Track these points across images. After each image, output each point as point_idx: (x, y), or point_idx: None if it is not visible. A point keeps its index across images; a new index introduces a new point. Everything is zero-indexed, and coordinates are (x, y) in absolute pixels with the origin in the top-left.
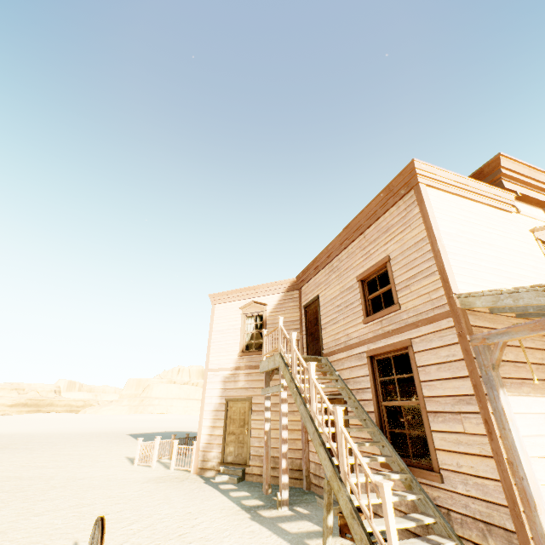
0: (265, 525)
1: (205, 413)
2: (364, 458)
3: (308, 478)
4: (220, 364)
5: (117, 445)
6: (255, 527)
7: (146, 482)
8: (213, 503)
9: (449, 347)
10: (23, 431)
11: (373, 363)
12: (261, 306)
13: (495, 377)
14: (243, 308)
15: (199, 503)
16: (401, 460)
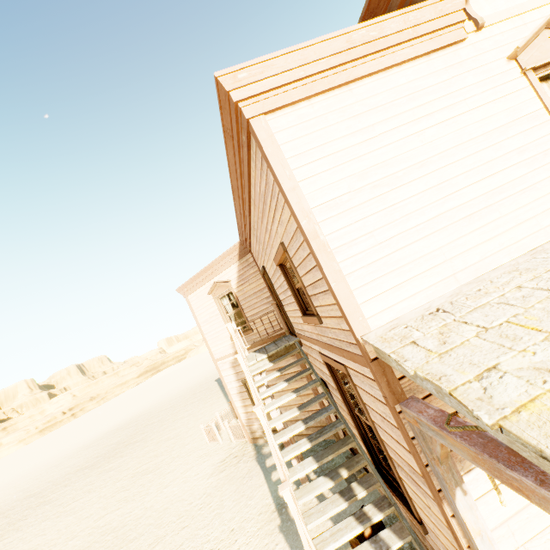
0: (289, 541)
1: (233, 397)
2: (341, 505)
3: (336, 434)
4: (222, 353)
5: (203, 407)
6: (280, 547)
7: (211, 475)
8: (254, 503)
9: (382, 404)
10: (146, 406)
11: (331, 367)
12: (225, 285)
13: (445, 475)
14: (212, 292)
15: (243, 507)
16: (385, 487)
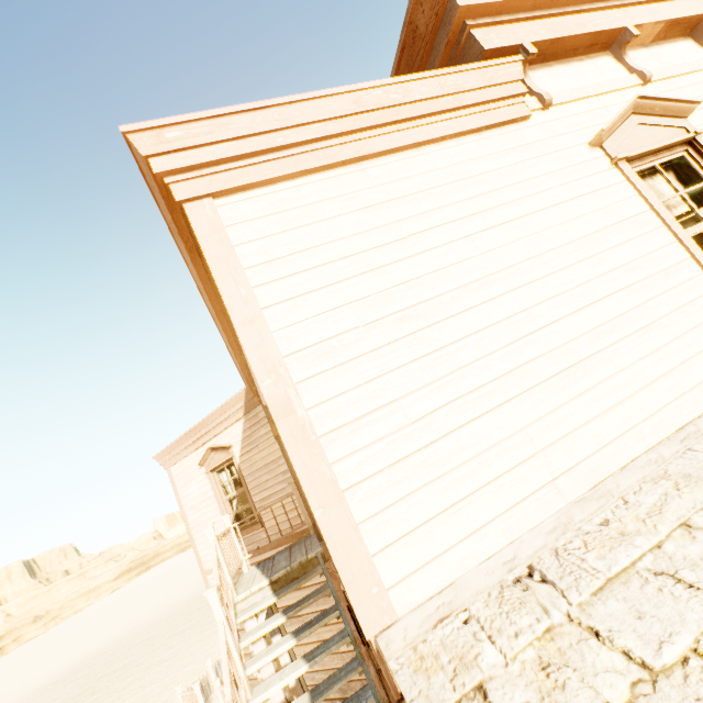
0: None
1: None
2: None
3: None
4: None
5: (197, 640)
6: None
7: None
8: None
9: None
10: (114, 636)
11: None
12: (225, 451)
13: None
14: (205, 462)
15: None
16: None
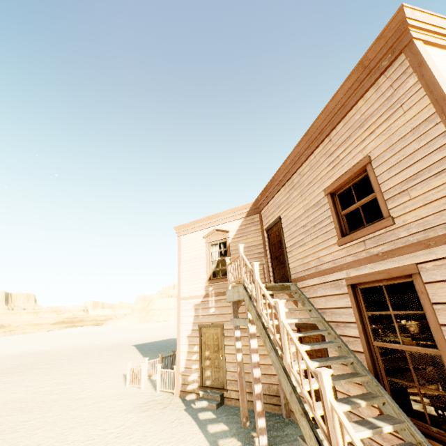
0: None
1: (182, 339)
2: (365, 431)
3: (287, 405)
4: (190, 293)
5: (120, 360)
6: None
7: (131, 411)
8: None
9: None
10: (56, 347)
11: (356, 292)
12: (223, 234)
13: None
14: (207, 237)
15: None
16: (415, 428)
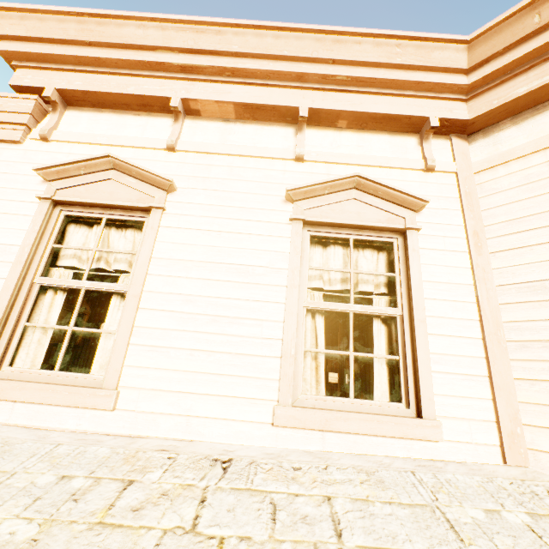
0: None
1: None
2: None
3: None
4: None
5: None
6: None
7: None
8: None
9: None
10: None
11: None
12: None
13: None
14: None
15: None
16: None
